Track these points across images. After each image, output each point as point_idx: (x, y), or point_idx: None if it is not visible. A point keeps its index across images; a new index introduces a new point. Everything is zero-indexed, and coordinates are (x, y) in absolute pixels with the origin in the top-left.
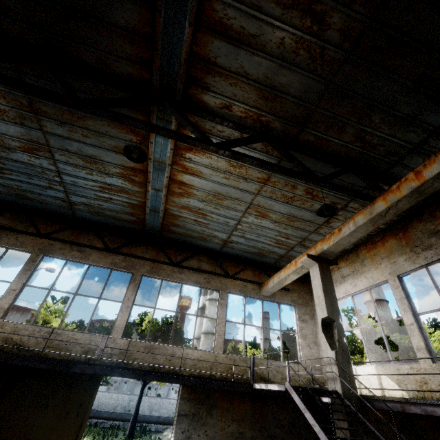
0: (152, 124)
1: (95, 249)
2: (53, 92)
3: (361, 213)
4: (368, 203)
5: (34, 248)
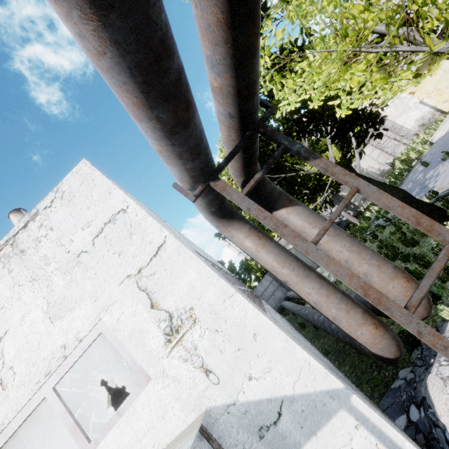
0: None
1: None
2: None
3: None
4: None
5: None
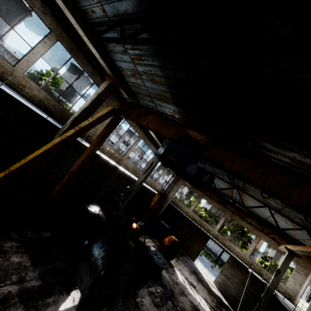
0: (230, 198)
1: (215, 201)
2: (212, 186)
3: (300, 246)
4: (302, 245)
5: (200, 194)
